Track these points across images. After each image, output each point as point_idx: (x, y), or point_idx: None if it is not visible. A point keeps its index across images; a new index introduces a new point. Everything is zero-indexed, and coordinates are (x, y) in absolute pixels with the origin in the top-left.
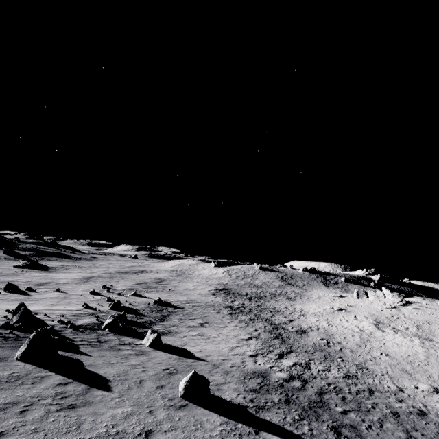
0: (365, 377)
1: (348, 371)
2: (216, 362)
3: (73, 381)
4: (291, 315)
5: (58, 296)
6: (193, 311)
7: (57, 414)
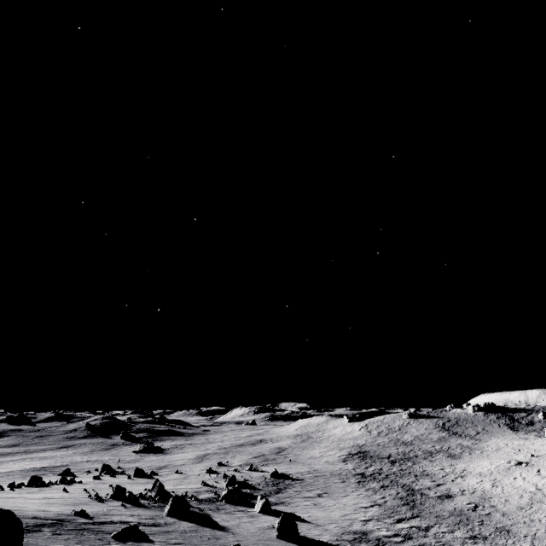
0: (497, 538)
1: (480, 533)
2: (320, 524)
3: (202, 526)
4: (443, 478)
5: (178, 477)
6: (313, 481)
7: (196, 536)
